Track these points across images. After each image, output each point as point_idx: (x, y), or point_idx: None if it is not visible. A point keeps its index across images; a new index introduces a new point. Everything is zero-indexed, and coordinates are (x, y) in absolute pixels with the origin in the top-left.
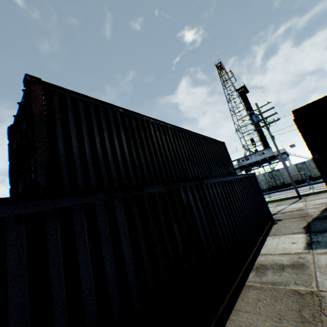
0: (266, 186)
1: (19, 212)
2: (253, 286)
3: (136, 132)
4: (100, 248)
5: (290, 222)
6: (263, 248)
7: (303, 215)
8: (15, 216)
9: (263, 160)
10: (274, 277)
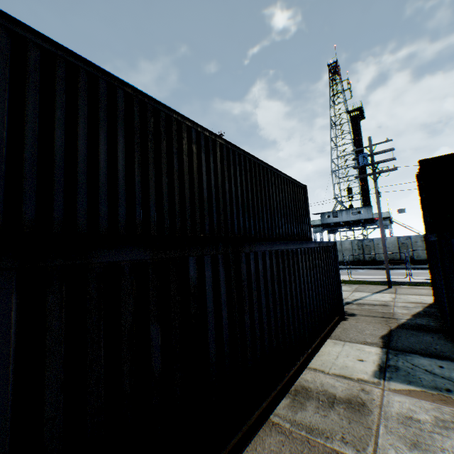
0: (351, 258)
1: None
2: (278, 427)
3: (151, 137)
4: None
5: (366, 322)
6: (315, 358)
7: (387, 315)
8: None
9: (357, 222)
10: (315, 418)
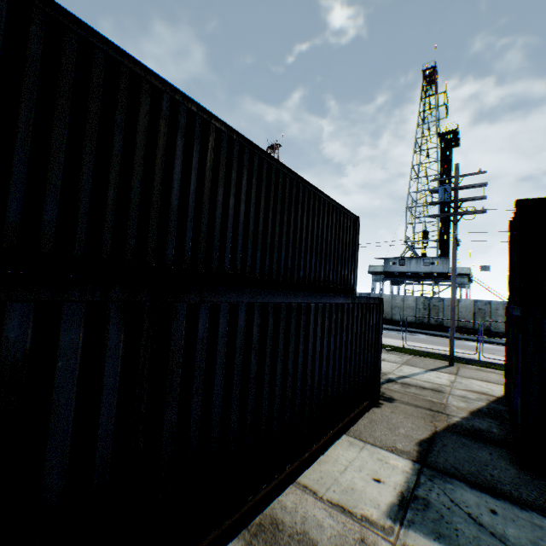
0: (413, 318)
1: None
2: None
3: (66, 86)
4: None
5: (405, 415)
6: (314, 466)
7: (437, 407)
8: None
9: (428, 275)
10: None
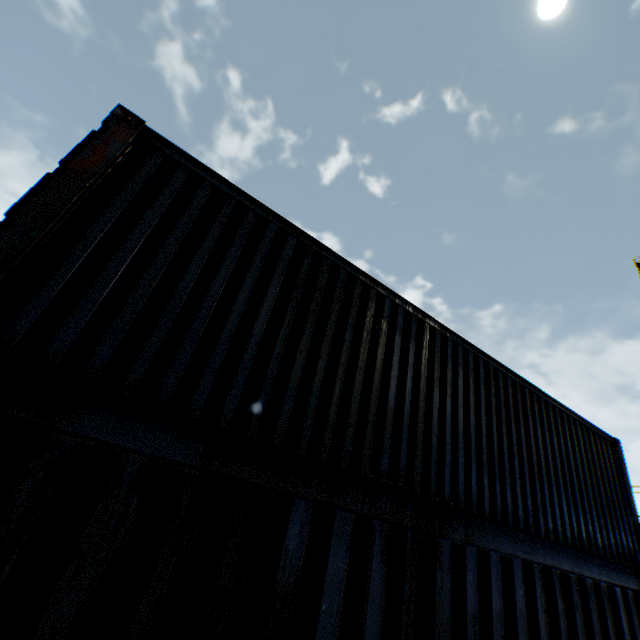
0: None
1: None
2: None
3: (318, 296)
4: None
5: None
6: None
7: None
8: None
9: None
10: None
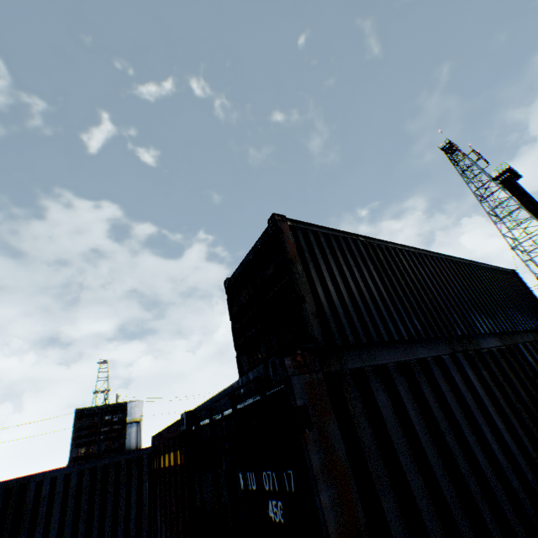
0: None
1: (394, 360)
2: None
3: (386, 266)
4: (475, 420)
5: None
6: None
7: None
8: (391, 364)
9: None
10: None
